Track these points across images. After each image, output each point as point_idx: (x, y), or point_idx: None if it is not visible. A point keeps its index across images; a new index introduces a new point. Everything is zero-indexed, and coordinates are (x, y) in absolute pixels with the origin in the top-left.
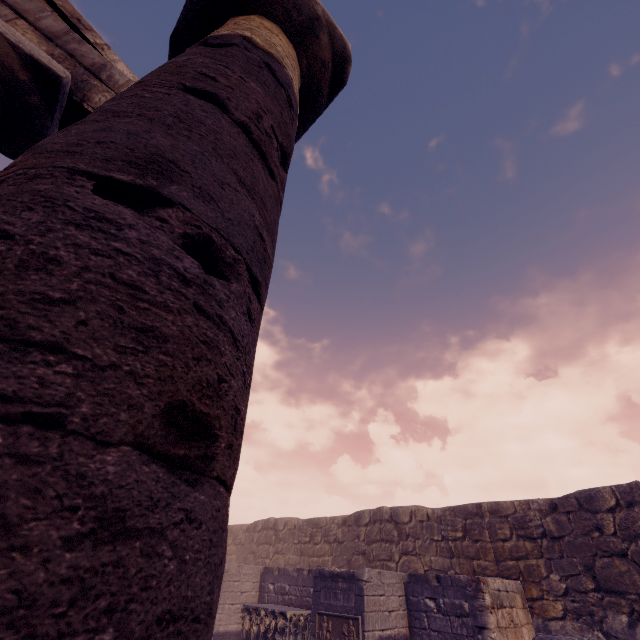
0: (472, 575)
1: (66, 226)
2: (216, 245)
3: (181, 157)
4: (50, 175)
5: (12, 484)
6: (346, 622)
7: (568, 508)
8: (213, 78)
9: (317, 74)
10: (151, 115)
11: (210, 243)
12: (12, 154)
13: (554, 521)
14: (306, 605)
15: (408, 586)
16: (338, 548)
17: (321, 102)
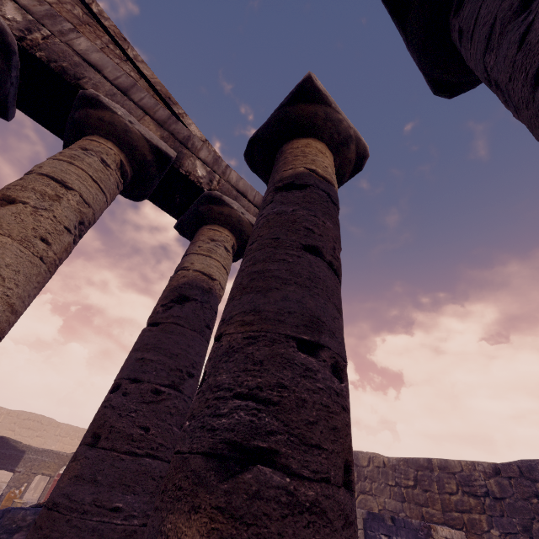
0: (421, 520)
1: (301, 378)
2: (338, 362)
3: (320, 312)
4: (280, 341)
5: (327, 507)
6: None
7: (510, 474)
8: (312, 230)
9: (344, 167)
10: (300, 282)
11: (336, 362)
12: (127, 195)
13: (497, 483)
14: None
15: (366, 522)
16: None
17: (344, 180)
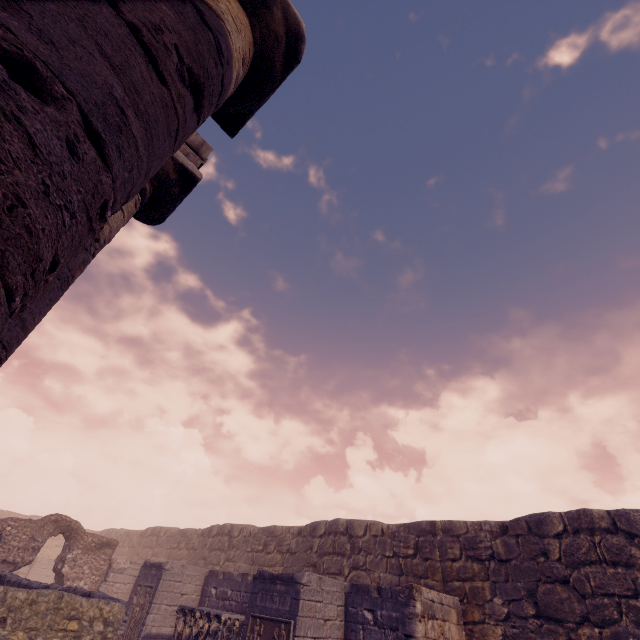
0: None
1: None
2: (41, 74)
3: (29, 4)
4: None
5: None
6: (278, 626)
7: (518, 531)
8: None
9: (271, 46)
10: None
11: (34, 70)
12: None
13: (503, 543)
14: (245, 612)
15: (349, 596)
16: (290, 559)
17: (276, 75)
